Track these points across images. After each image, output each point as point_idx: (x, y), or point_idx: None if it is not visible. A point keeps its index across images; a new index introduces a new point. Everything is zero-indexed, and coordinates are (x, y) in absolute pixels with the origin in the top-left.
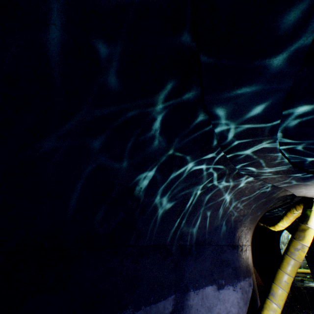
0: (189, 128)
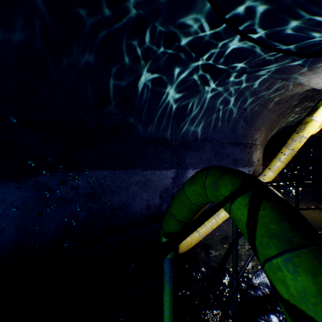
0: (146, 36)
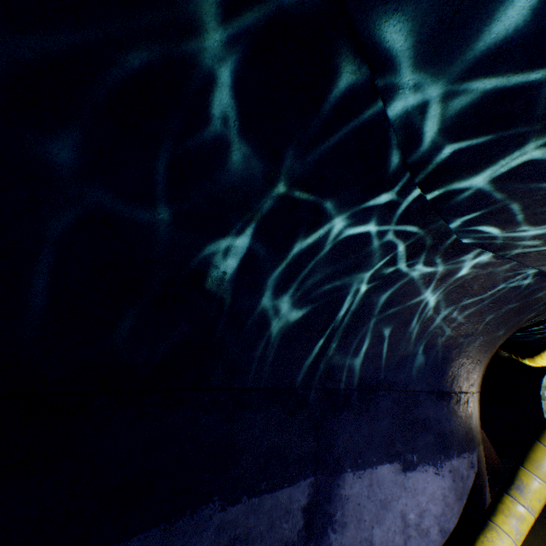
0: (322, 117)
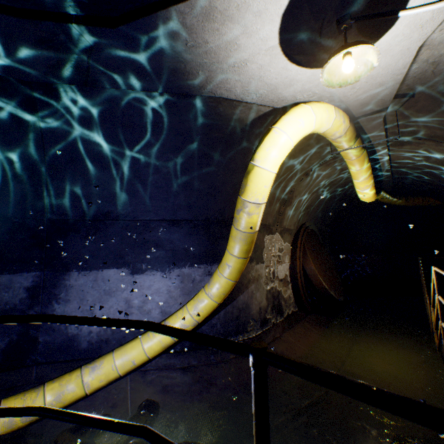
0: None
